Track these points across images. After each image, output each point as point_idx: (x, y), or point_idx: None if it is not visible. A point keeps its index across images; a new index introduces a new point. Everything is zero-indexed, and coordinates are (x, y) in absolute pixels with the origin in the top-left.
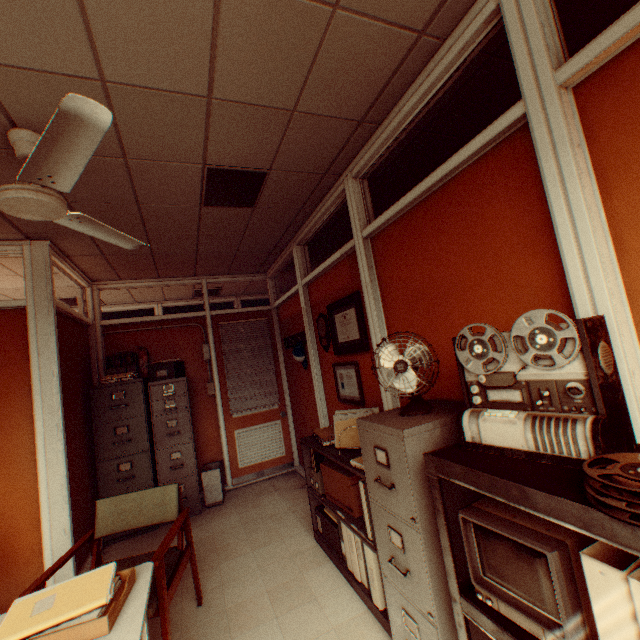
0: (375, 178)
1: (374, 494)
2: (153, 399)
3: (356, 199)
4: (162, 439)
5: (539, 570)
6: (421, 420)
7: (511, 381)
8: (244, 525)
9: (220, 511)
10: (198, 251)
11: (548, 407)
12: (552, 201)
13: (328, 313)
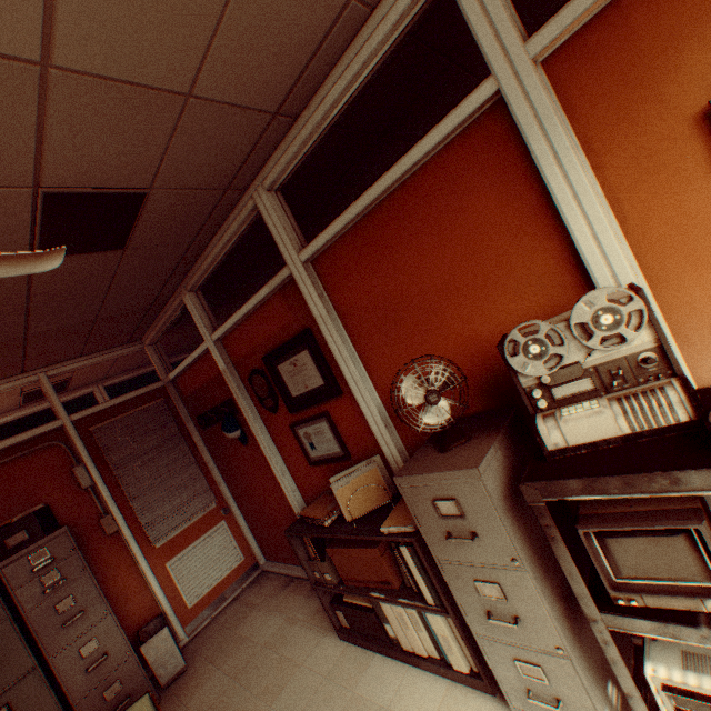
0: (286, 190)
1: (444, 554)
2: (15, 586)
3: (279, 216)
4: (55, 638)
5: (684, 546)
6: (478, 448)
7: (581, 371)
8: (238, 679)
9: (190, 682)
10: (28, 333)
11: (623, 385)
12: (550, 181)
13: (268, 366)
